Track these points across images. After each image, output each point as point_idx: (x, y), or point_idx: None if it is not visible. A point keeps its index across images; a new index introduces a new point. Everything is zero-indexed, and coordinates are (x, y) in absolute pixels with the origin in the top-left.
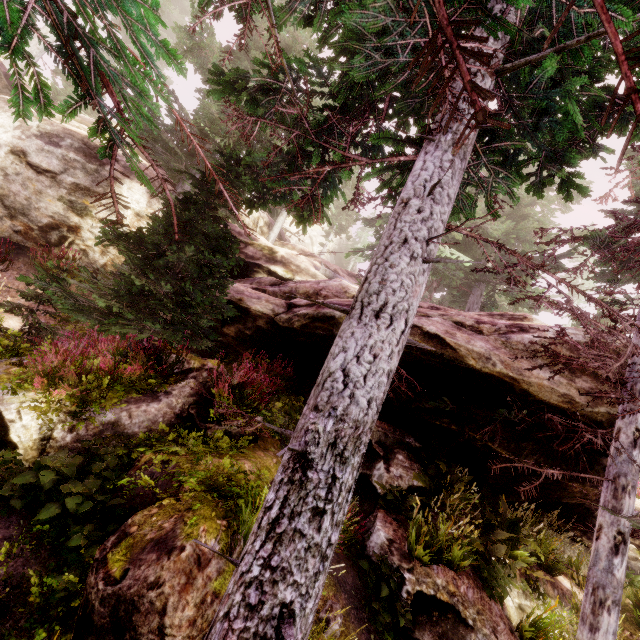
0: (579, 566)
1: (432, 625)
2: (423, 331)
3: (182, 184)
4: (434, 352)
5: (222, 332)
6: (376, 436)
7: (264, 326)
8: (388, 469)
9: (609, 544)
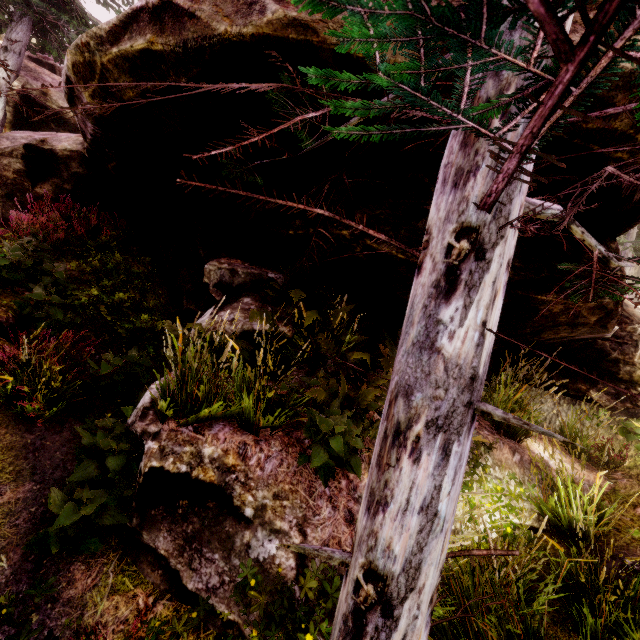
0: (572, 427)
1: (174, 522)
2: (150, 11)
3: (2, 32)
4: (176, 48)
5: (36, 194)
6: (215, 277)
7: (80, 170)
8: (215, 314)
9: (433, 273)
